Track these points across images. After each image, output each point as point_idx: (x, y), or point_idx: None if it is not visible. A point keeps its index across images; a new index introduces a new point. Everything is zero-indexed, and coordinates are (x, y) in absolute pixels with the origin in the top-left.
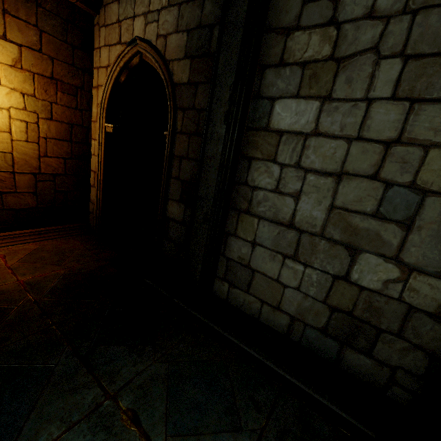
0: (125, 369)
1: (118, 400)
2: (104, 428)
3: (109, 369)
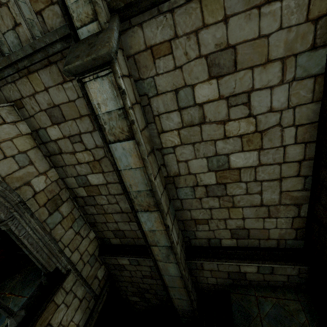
0: (8, 285)
1: (6, 293)
2: (2, 300)
3: (3, 288)
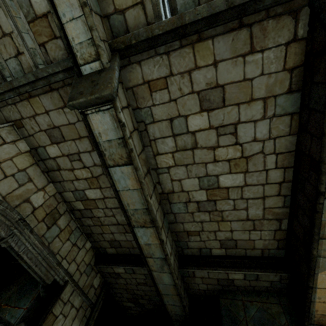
0: (3, 296)
1: (1, 304)
2: None
3: None
